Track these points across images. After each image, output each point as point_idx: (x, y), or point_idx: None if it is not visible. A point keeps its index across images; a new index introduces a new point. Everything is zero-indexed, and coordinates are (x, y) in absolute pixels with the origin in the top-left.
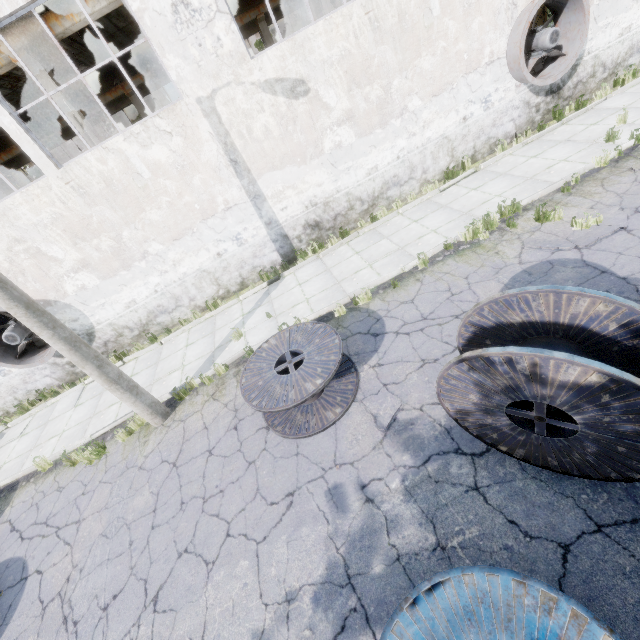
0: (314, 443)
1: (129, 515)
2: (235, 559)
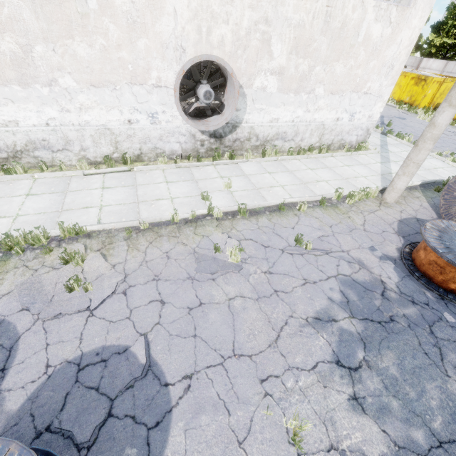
0: None
1: None
2: None
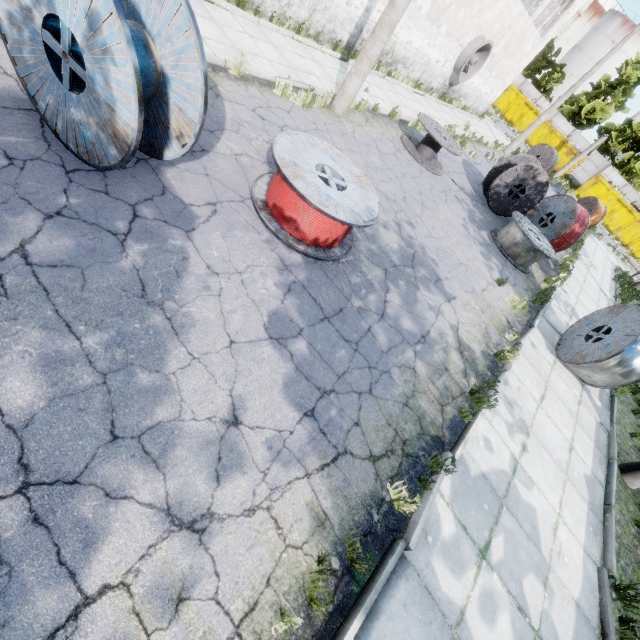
0: (440, 179)
1: (376, 164)
2: (442, 204)
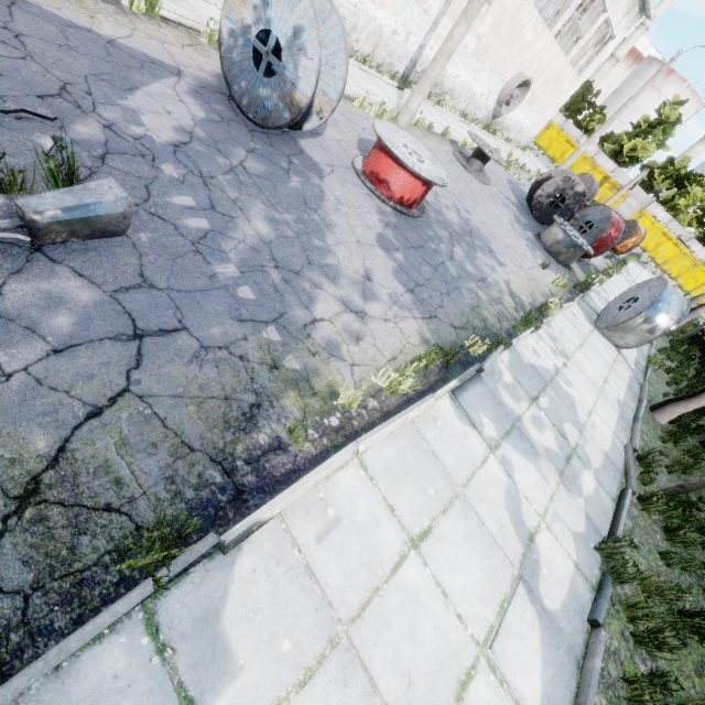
0: (488, 187)
1: None
2: (491, 205)
